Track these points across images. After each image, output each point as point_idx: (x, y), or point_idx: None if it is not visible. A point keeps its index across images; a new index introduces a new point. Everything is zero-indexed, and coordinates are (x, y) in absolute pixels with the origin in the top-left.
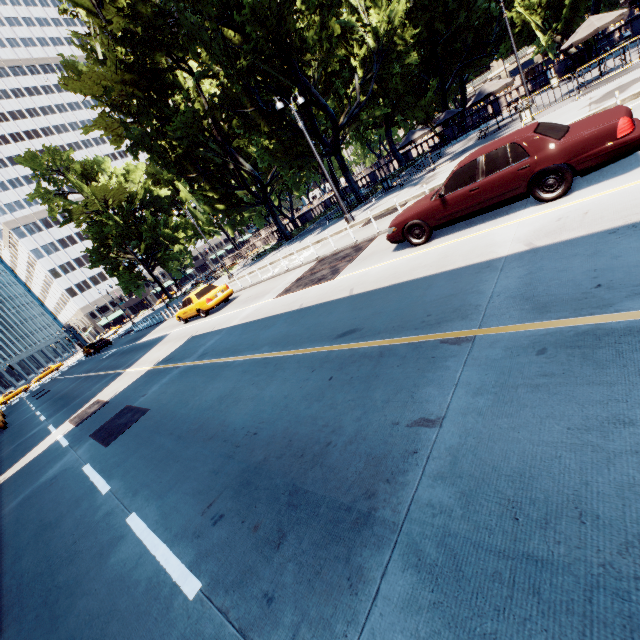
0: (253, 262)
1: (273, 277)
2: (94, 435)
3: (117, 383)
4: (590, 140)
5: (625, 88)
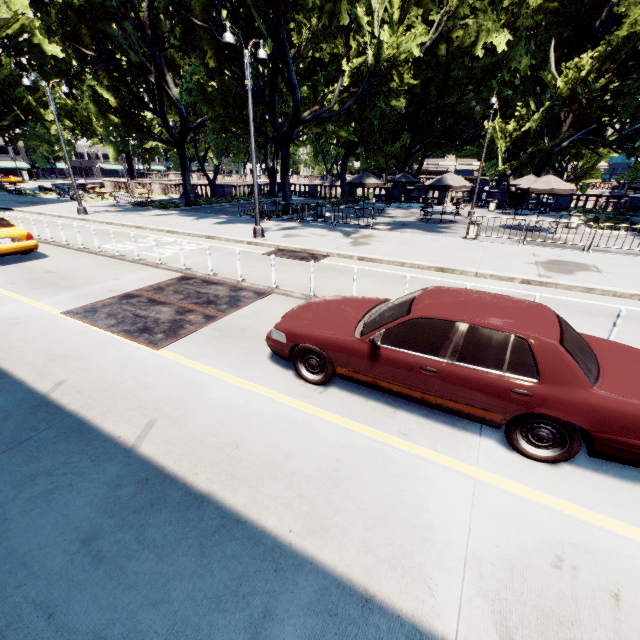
0: (129, 207)
1: (114, 257)
2: None
3: None
4: None
5: (571, 269)
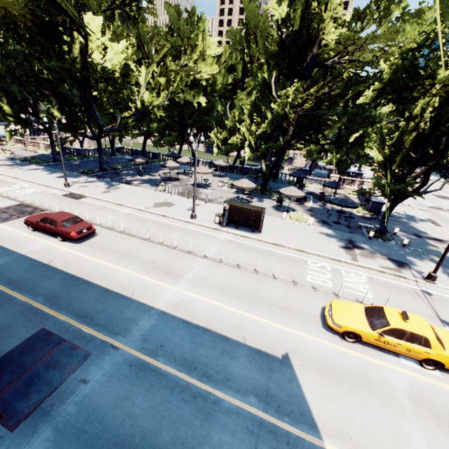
0: (18, 162)
1: None
2: None
3: None
4: (67, 232)
5: (162, 206)
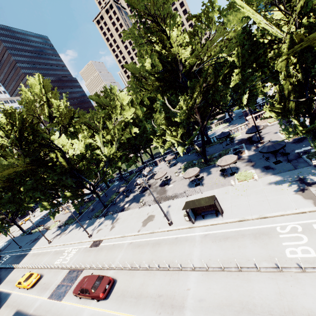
0: (63, 228)
1: (57, 268)
2: None
3: None
4: (97, 296)
5: (148, 222)
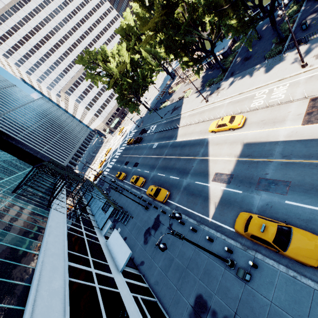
0: (210, 89)
1: (267, 107)
2: (260, 189)
3: (216, 165)
4: None
5: None
